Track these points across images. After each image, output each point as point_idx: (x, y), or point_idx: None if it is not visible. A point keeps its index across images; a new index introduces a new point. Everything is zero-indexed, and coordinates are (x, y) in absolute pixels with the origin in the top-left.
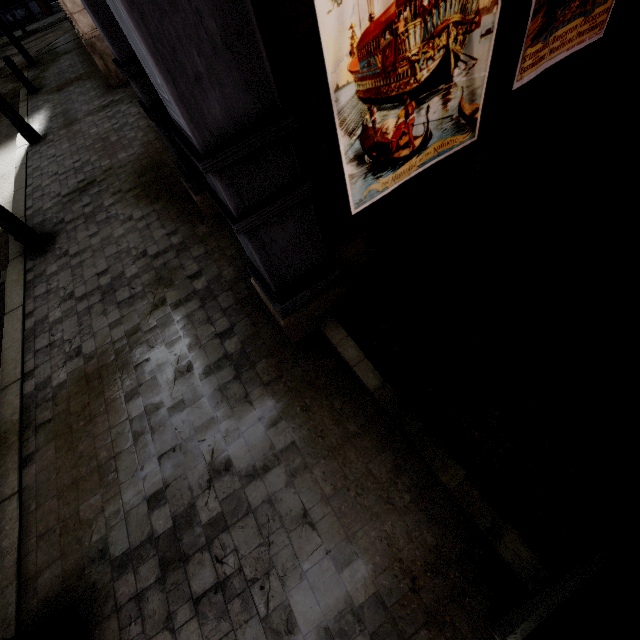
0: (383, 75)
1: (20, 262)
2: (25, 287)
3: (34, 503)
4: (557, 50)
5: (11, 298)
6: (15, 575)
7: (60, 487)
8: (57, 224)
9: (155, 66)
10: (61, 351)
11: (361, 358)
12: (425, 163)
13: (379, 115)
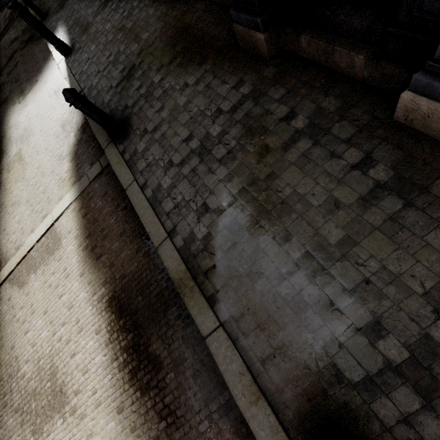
0: None
1: (113, 148)
2: (128, 166)
3: (240, 334)
4: None
5: (122, 176)
6: (259, 392)
7: (257, 321)
8: (124, 110)
9: None
10: (189, 210)
11: None
12: None
13: None
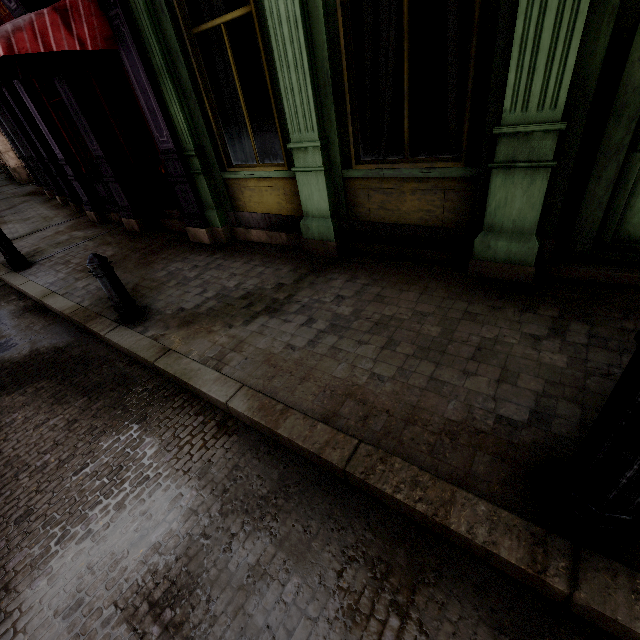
0: None
1: None
2: None
3: None
4: None
5: None
6: None
7: None
8: None
9: (21, 148)
10: None
11: None
12: None
13: None
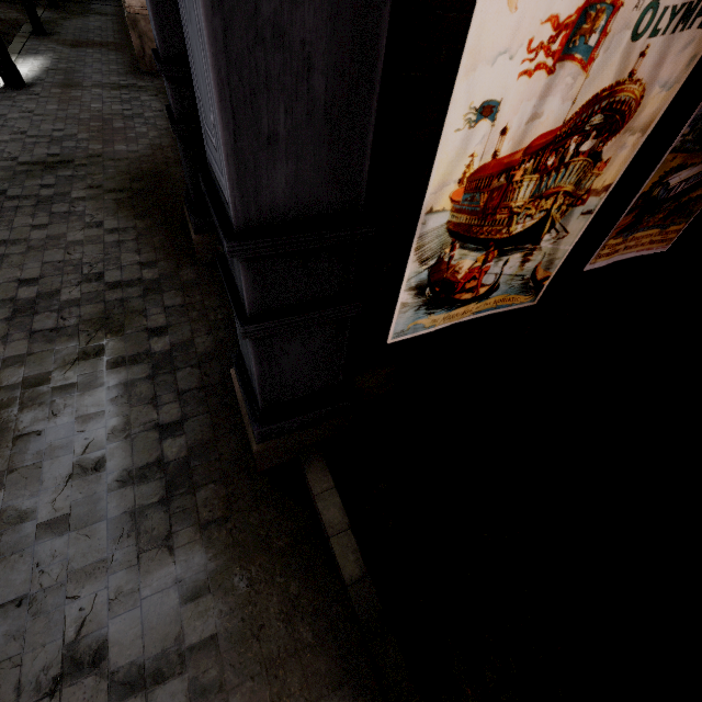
0: (481, 215)
1: None
2: None
3: None
4: (630, 248)
5: None
6: None
7: None
8: None
9: (216, 100)
10: None
11: (344, 526)
12: (481, 311)
13: (459, 252)
